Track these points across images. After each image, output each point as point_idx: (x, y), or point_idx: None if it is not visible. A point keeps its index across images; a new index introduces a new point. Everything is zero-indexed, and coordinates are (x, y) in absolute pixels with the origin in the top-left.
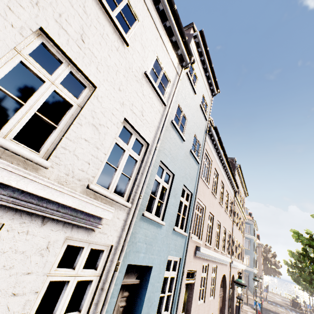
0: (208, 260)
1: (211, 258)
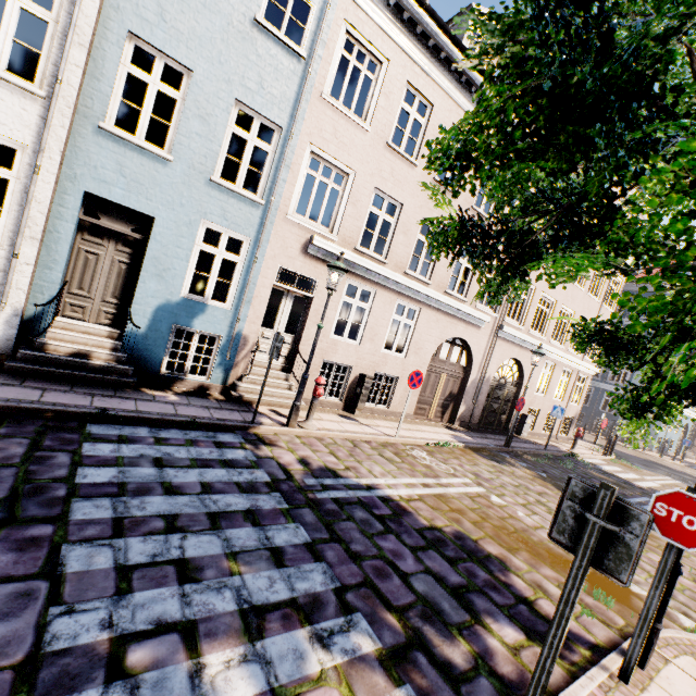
0: (375, 283)
1: (384, 282)
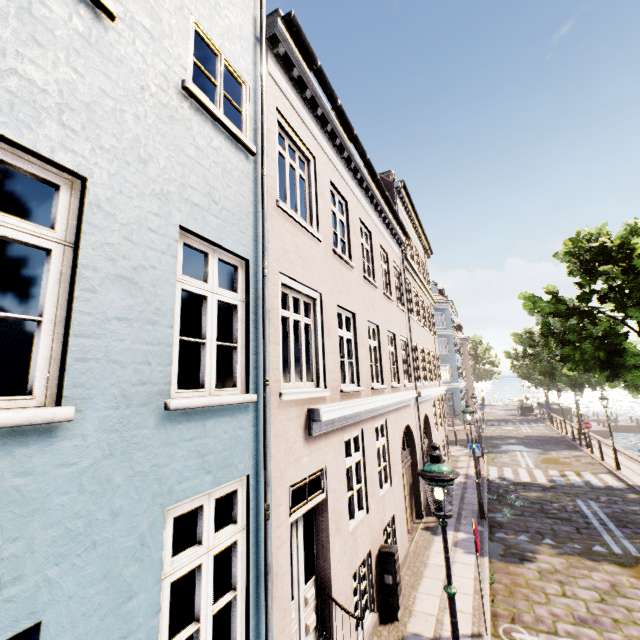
0: (360, 421)
1: (367, 414)
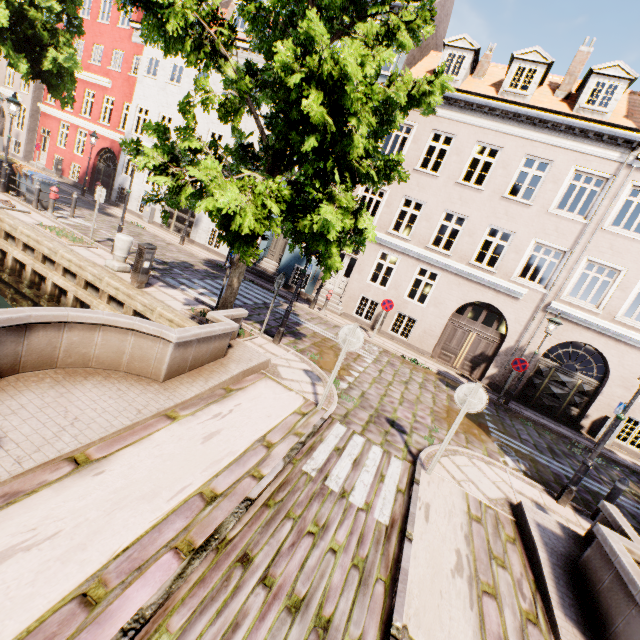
0: (400, 253)
1: (406, 252)
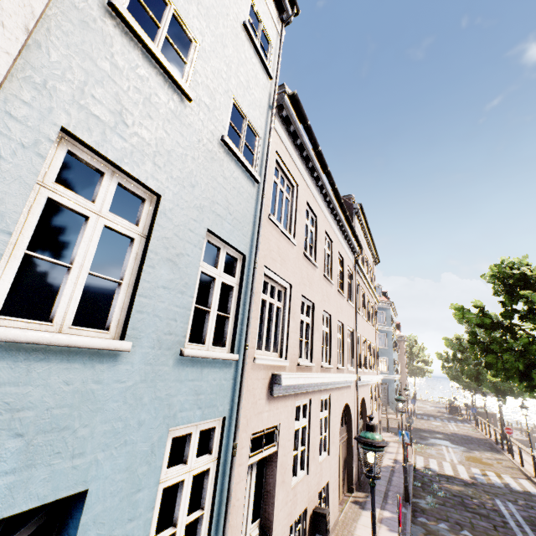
0: (309, 392)
1: (316, 387)
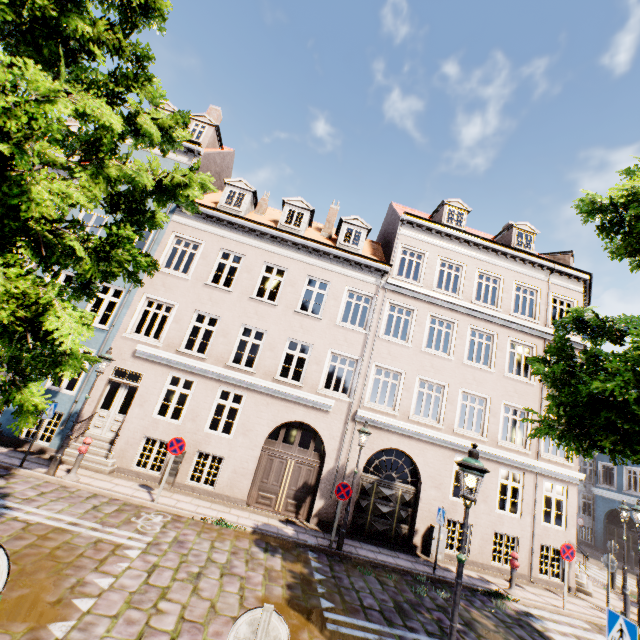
0: (196, 374)
1: (203, 373)
